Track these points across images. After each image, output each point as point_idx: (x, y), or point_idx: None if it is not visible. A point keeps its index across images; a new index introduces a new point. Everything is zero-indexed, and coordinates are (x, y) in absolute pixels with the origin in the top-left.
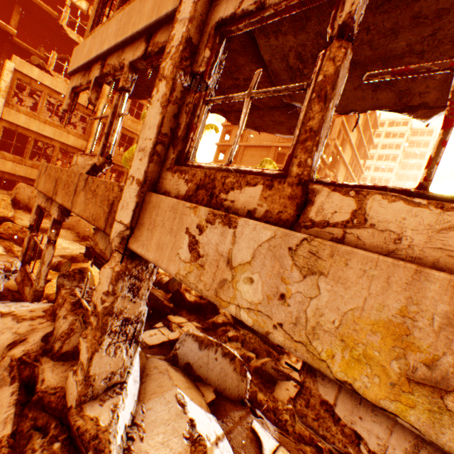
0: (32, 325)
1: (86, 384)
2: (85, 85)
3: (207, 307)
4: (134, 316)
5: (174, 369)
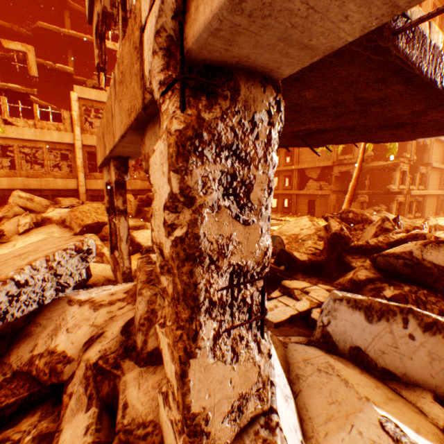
0: (110, 312)
1: (190, 434)
2: (101, 10)
3: (328, 265)
4: (253, 263)
5: (339, 362)
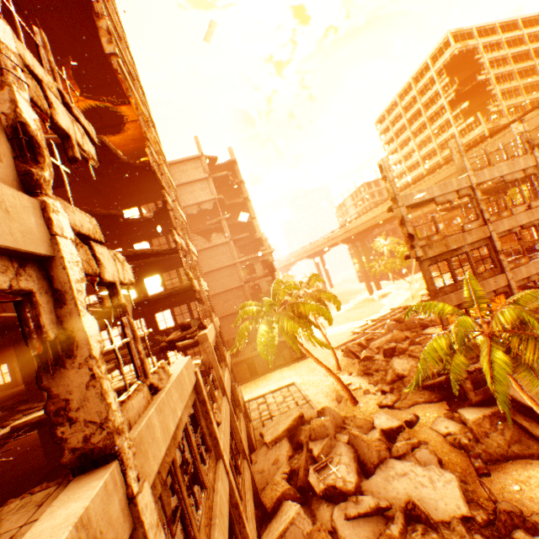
0: None
1: None
2: None
3: None
4: None
5: None
